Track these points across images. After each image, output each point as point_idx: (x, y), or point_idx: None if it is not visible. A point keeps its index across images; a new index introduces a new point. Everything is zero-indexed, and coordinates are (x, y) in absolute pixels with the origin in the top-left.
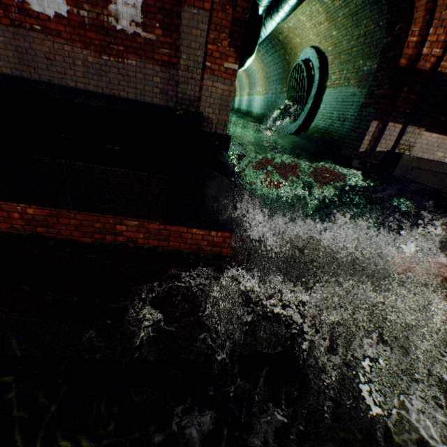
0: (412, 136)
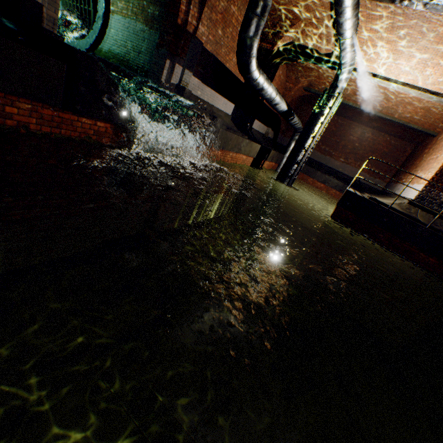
0: (188, 77)
